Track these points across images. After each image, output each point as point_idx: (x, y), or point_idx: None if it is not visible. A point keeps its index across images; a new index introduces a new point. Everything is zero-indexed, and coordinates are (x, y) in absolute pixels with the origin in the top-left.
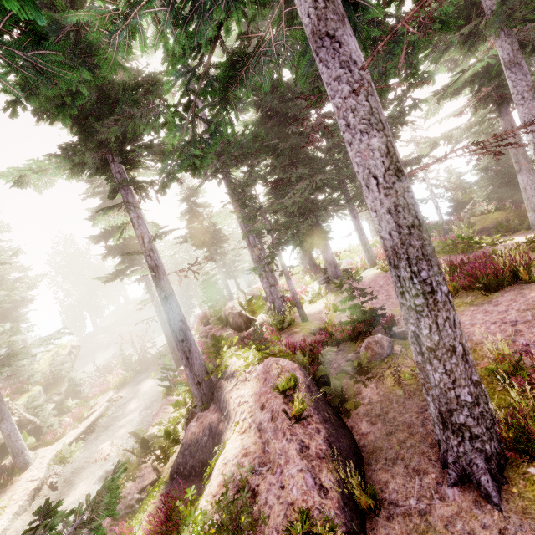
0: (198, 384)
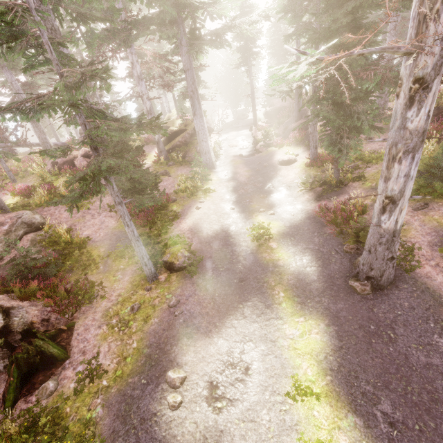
0: (299, 112)
